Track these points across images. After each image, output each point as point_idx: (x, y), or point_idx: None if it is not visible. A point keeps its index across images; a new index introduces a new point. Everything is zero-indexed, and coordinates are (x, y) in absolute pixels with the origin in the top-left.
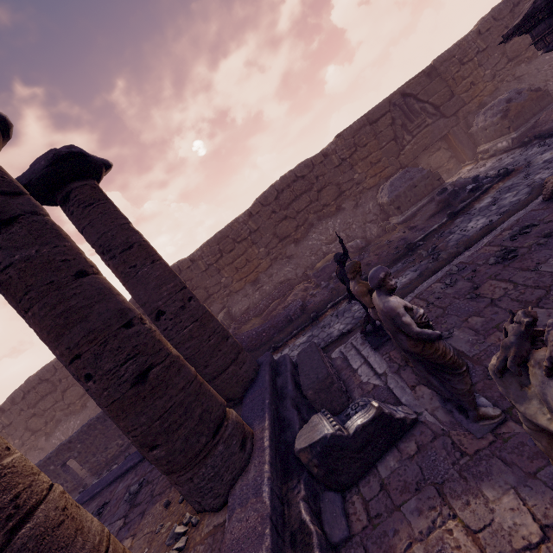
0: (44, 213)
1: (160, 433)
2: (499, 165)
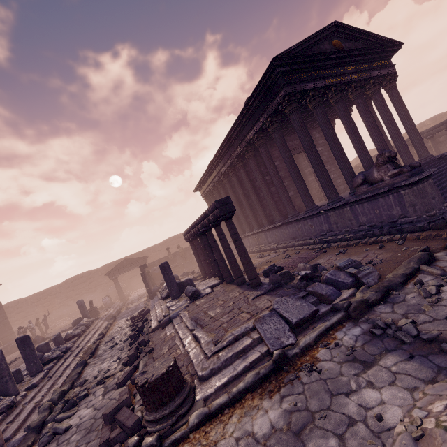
0: None
1: None
2: (140, 291)
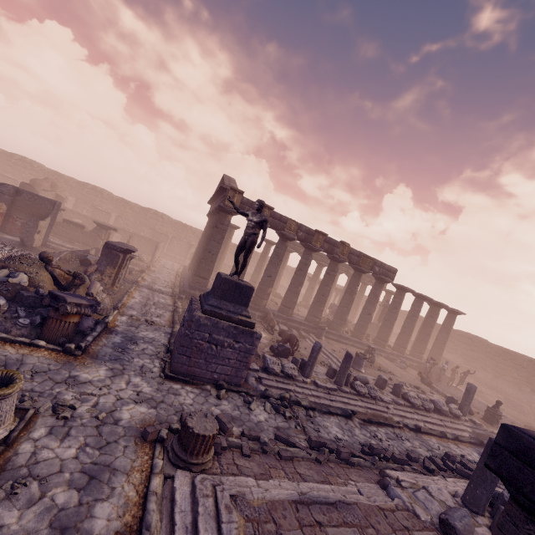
0: (437, 319)
1: (416, 345)
2: None
